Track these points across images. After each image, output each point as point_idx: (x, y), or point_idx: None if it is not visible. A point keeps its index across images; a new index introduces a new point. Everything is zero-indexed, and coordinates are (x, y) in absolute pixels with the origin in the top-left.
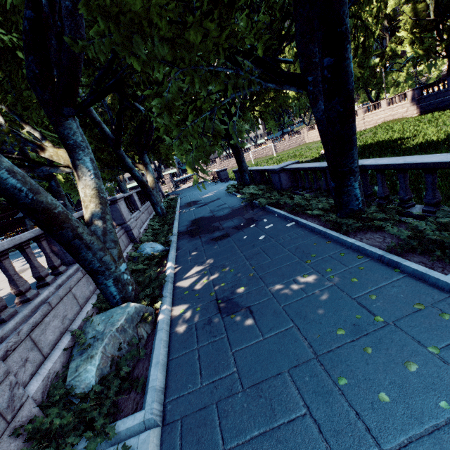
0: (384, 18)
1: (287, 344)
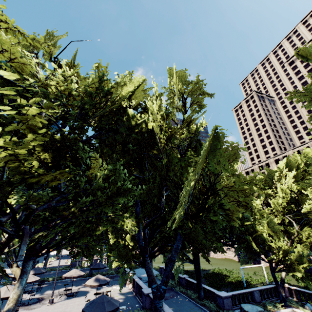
0: None
1: None
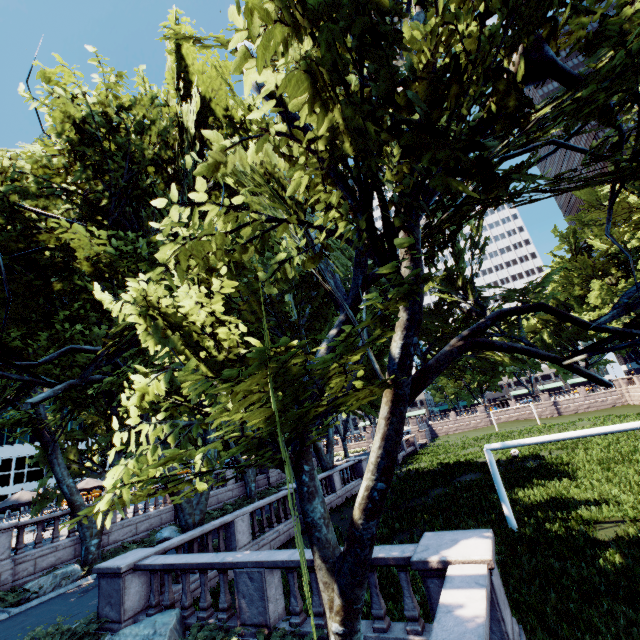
0: None
1: (53, 612)
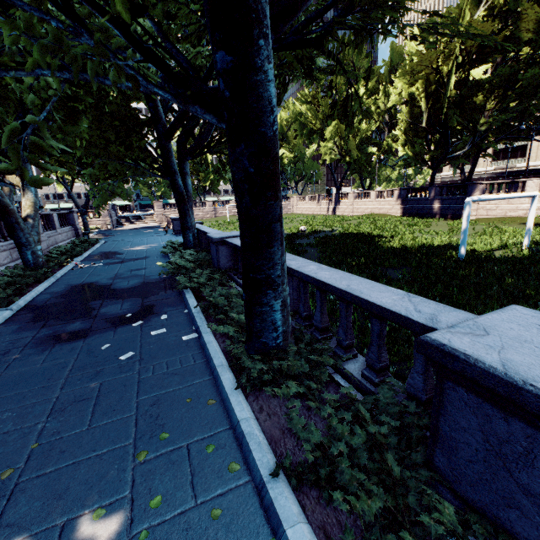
0: (386, 112)
1: None
